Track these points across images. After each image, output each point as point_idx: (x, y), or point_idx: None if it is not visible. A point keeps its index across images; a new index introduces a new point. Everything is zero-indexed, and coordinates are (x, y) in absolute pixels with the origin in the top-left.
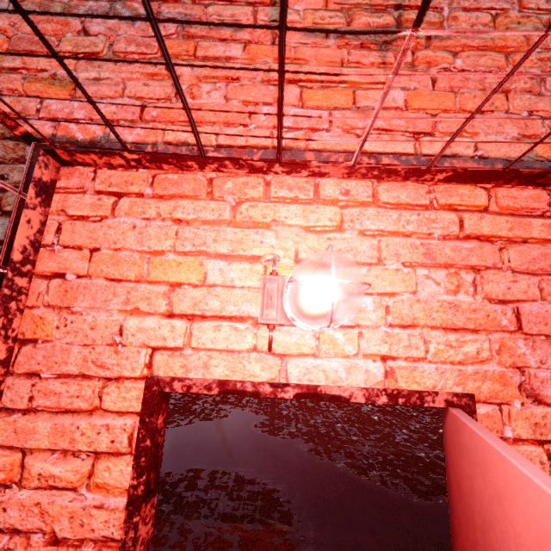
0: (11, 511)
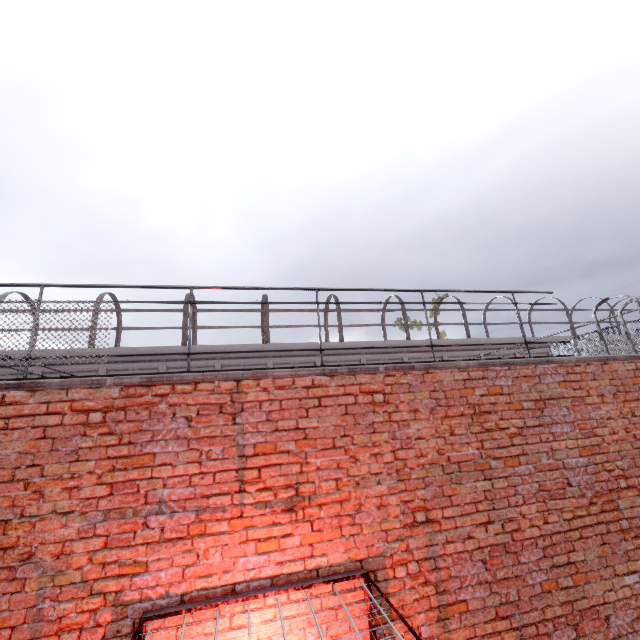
0: None
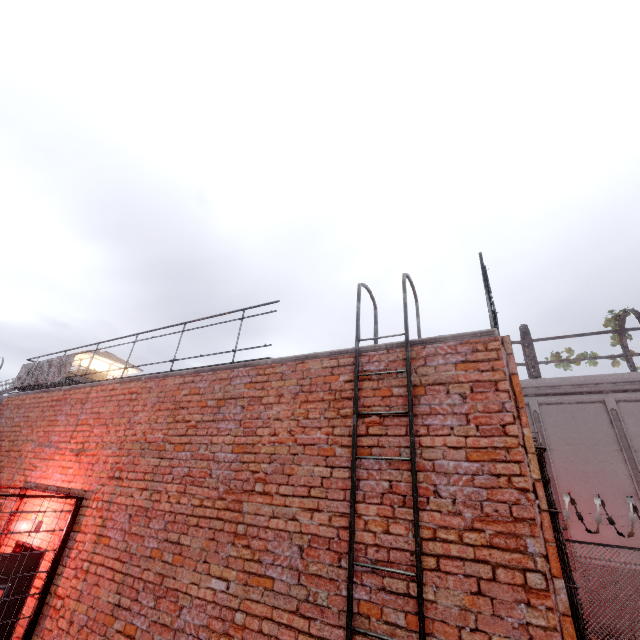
0: None
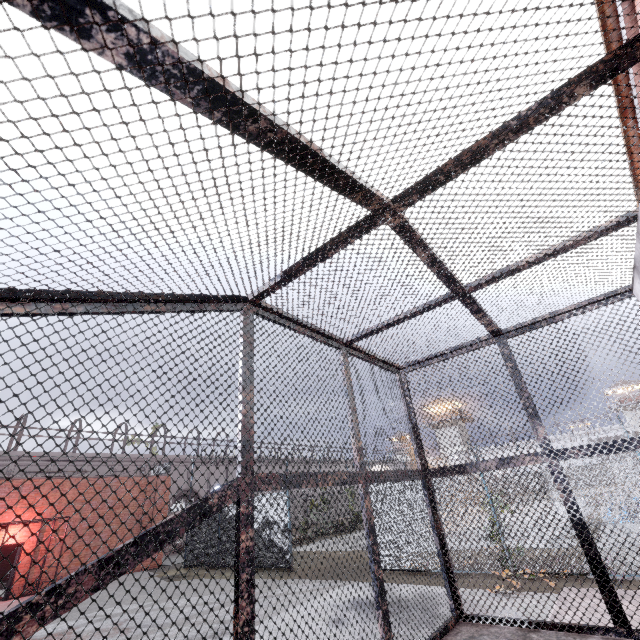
0: None
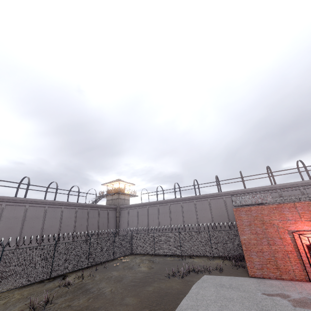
0: (301, 250)
